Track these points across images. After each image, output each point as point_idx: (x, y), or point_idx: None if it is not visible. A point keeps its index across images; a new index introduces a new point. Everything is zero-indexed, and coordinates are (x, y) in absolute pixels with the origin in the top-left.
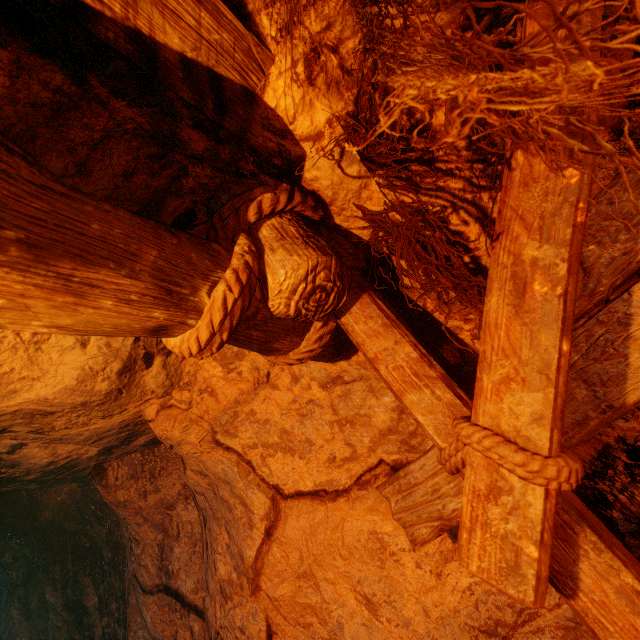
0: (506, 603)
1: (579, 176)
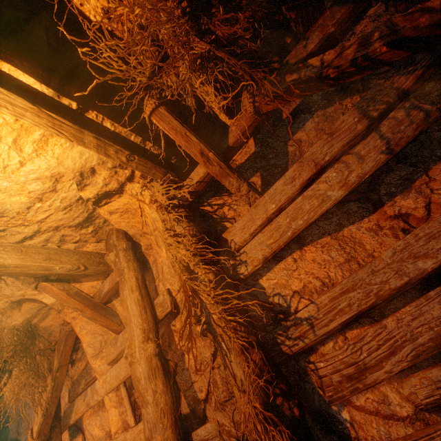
0: None
1: (50, 388)
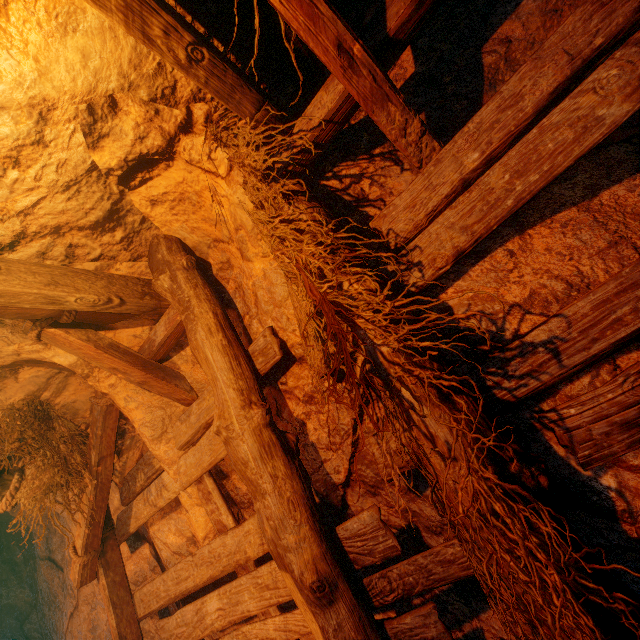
0: (141, 575)
1: (91, 489)
